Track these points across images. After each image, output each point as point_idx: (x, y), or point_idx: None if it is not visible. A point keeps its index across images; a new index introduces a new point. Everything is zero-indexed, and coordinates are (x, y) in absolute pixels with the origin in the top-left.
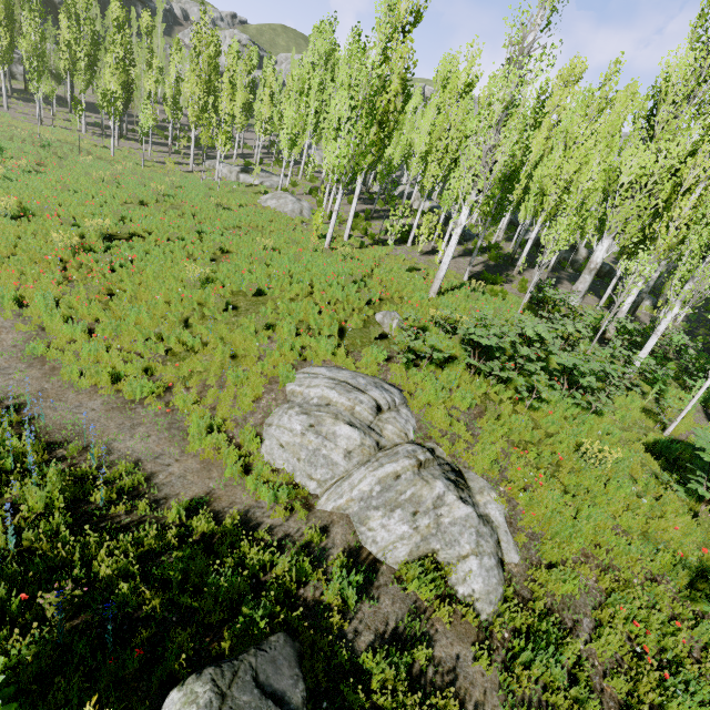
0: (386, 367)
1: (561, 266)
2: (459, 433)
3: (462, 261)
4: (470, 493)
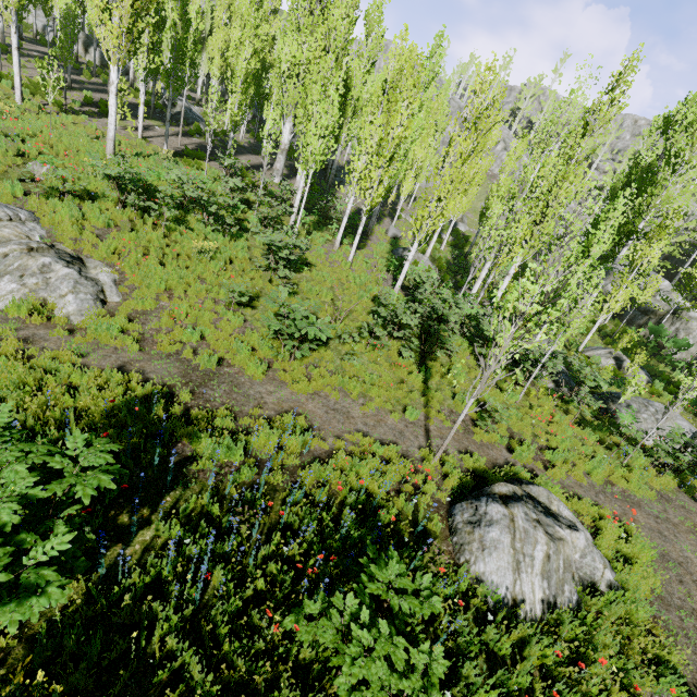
0: (26, 200)
1: (291, 158)
2: (90, 239)
3: (172, 139)
4: (84, 268)
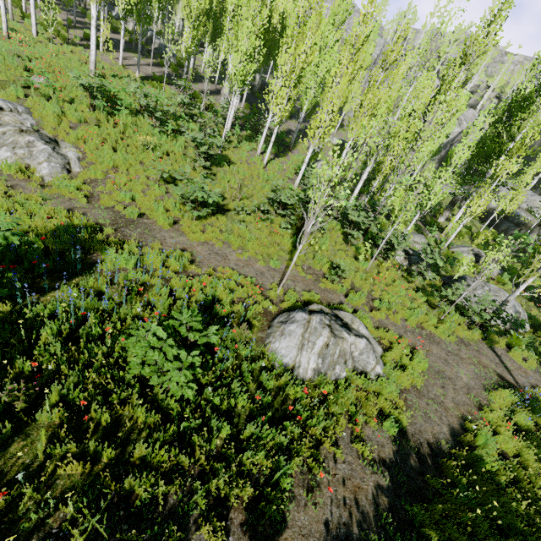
0: (25, 100)
1: None
2: (65, 129)
3: (146, 68)
4: (58, 147)
